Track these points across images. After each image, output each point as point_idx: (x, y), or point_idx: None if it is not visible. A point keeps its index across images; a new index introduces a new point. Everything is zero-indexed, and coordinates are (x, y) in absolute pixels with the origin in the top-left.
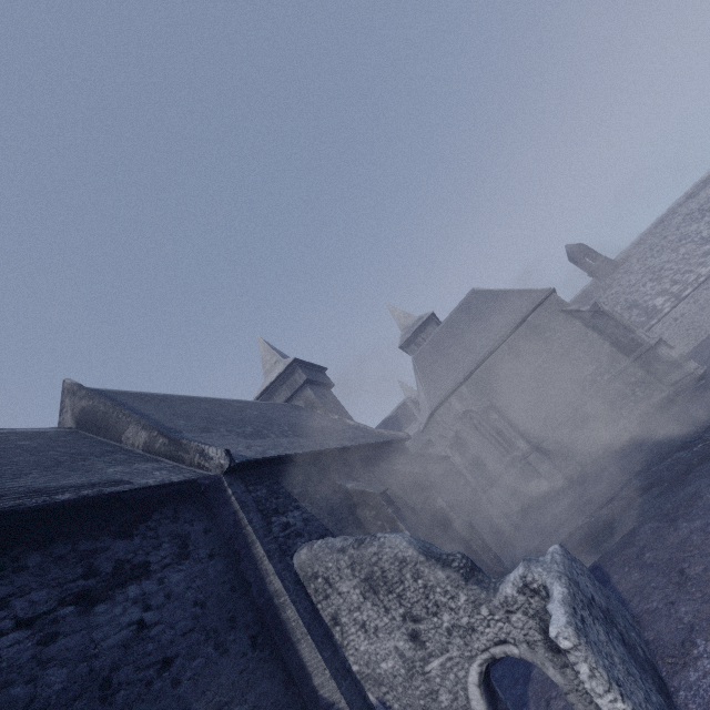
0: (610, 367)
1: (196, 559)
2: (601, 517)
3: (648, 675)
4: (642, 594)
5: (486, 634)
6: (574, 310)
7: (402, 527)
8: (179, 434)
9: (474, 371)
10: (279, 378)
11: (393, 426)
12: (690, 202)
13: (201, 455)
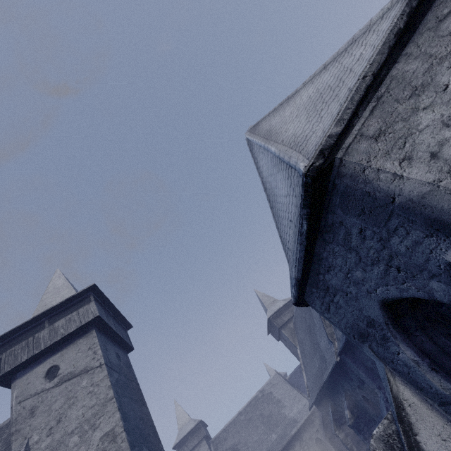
0: None
1: None
2: None
3: None
4: None
5: None
6: None
7: None
8: None
9: None
10: (283, 306)
11: None
12: None
13: None
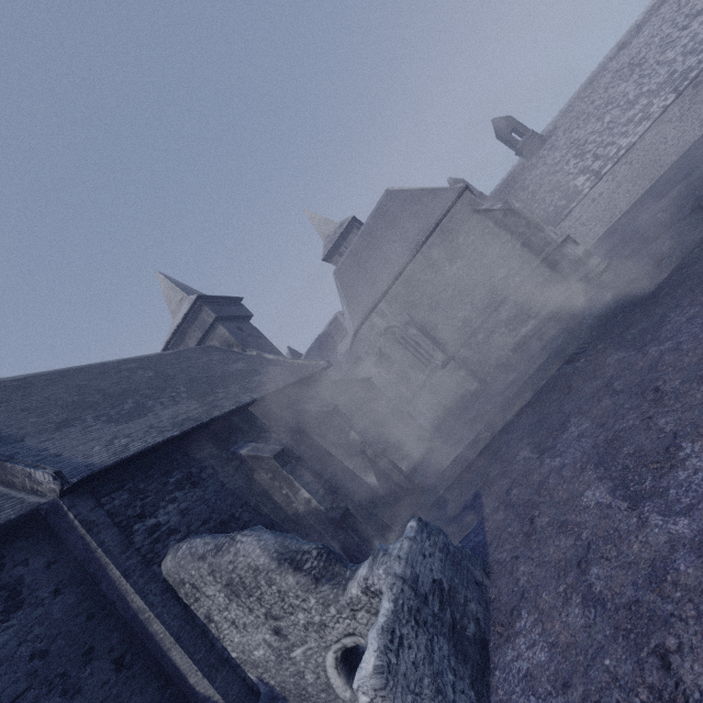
0: (521, 269)
1: (34, 604)
2: (495, 434)
3: (468, 664)
4: (500, 539)
5: (336, 629)
6: (486, 209)
7: (298, 486)
8: (18, 444)
9: (391, 285)
10: (186, 319)
11: (327, 343)
12: (622, 54)
13: (30, 479)
